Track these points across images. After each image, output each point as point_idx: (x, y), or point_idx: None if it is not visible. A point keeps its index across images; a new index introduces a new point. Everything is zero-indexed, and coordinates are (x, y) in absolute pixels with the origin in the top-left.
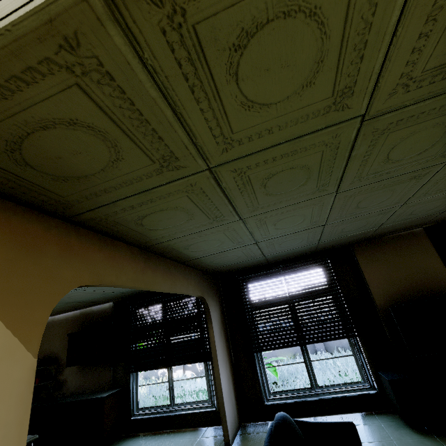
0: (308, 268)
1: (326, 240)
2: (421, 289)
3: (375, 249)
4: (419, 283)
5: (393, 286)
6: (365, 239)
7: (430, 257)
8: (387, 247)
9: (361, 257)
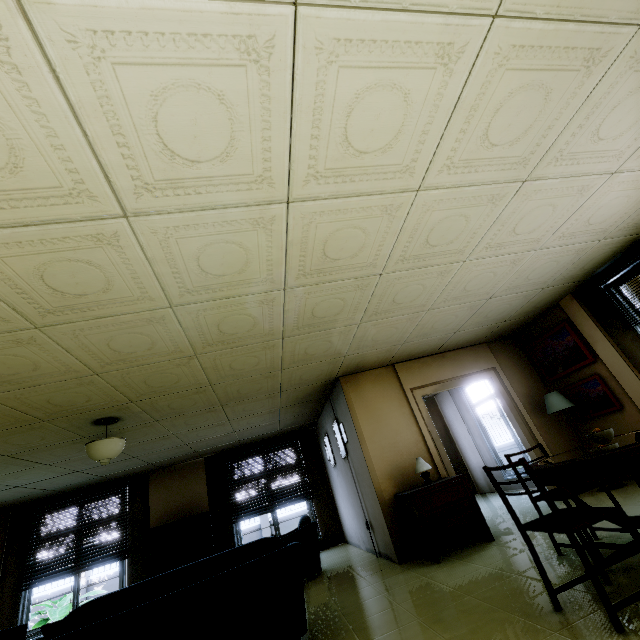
0: (108, 495)
1: (107, 474)
2: (186, 510)
3: (166, 476)
4: (186, 505)
5: (167, 509)
6: (159, 467)
7: (201, 482)
8: (175, 474)
9: (153, 483)
